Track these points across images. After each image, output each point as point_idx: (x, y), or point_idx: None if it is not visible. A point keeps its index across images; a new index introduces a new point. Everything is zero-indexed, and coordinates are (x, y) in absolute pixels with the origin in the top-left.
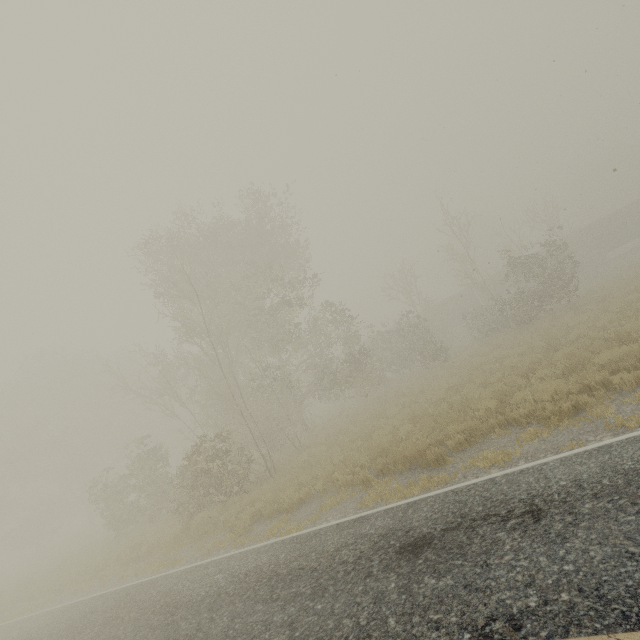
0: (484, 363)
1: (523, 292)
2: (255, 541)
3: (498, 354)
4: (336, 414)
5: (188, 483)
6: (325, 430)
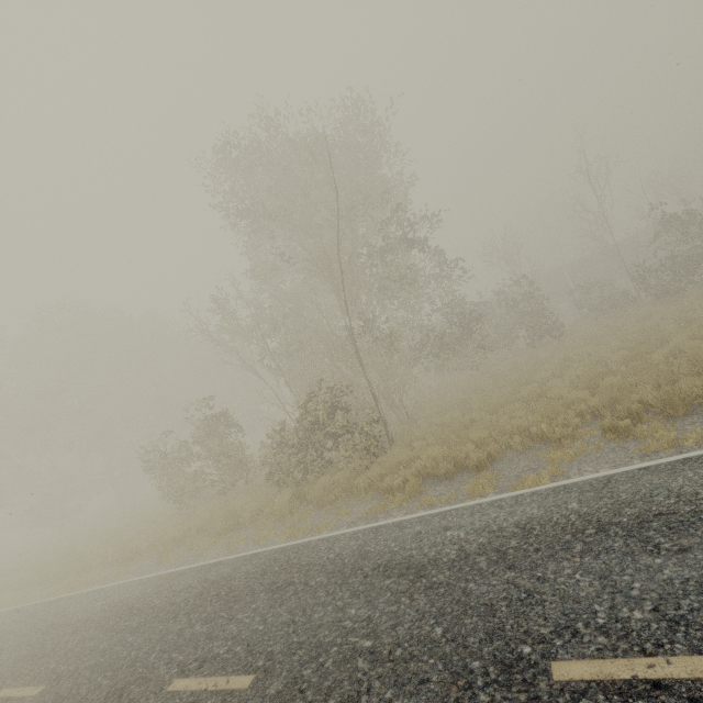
0: (656, 326)
1: (675, 256)
2: (455, 500)
3: (661, 320)
4: (423, 392)
5: (295, 444)
6: (423, 405)
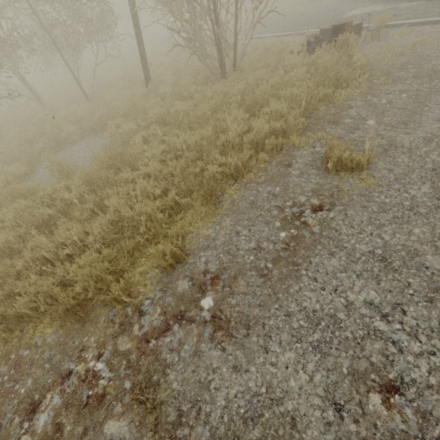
0: None
1: None
2: None
3: None
4: None
5: None
6: None
